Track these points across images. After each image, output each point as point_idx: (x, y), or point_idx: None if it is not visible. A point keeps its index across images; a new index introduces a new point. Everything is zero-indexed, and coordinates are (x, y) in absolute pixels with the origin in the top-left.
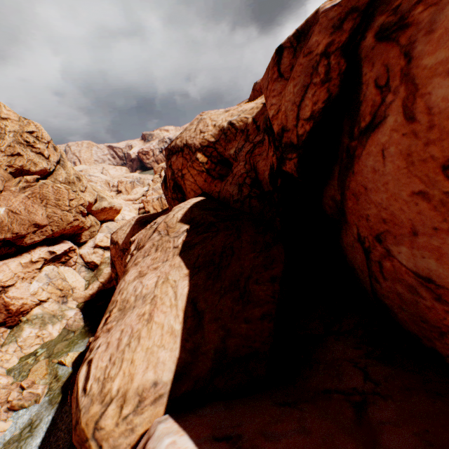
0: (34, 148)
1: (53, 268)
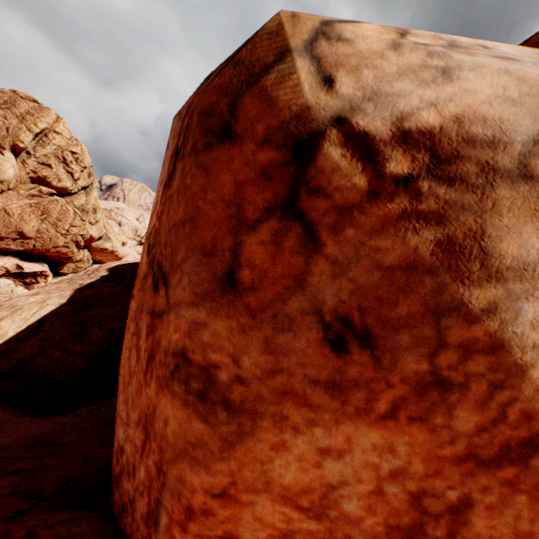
0: (68, 166)
1: (10, 283)
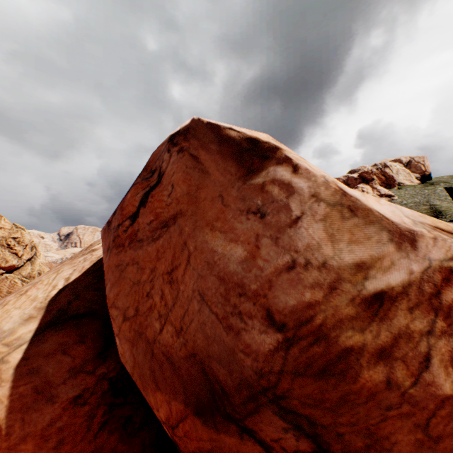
0: (12, 249)
1: None
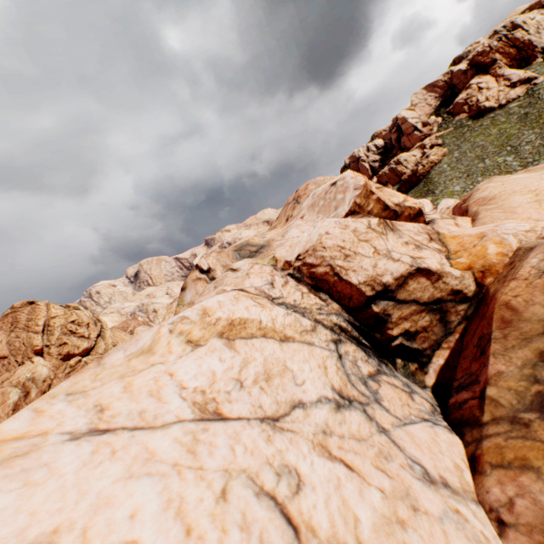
0: (76, 334)
1: None
